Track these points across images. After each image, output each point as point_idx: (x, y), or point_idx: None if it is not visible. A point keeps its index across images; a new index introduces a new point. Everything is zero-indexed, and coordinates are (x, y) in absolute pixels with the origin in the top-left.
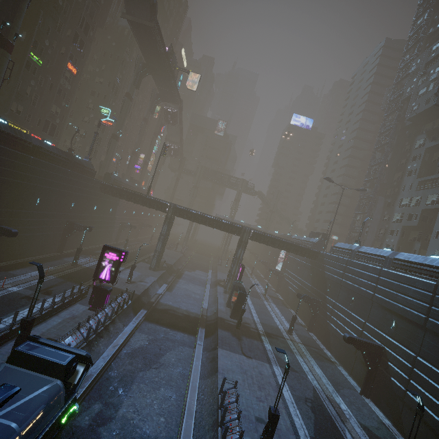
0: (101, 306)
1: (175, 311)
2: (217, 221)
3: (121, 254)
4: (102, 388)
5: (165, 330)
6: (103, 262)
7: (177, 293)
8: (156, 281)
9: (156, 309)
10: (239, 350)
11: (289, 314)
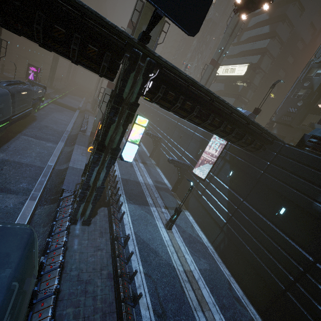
0: None
1: (65, 105)
2: None
3: (38, 69)
4: (44, 110)
5: (62, 107)
6: (29, 71)
7: (65, 100)
8: (52, 92)
9: (55, 102)
10: (93, 116)
11: None
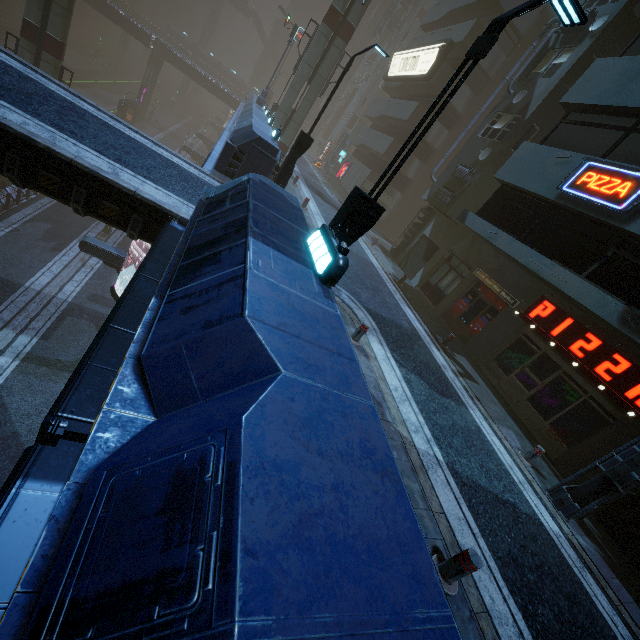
0: None
1: None
2: (117, 14)
3: None
4: None
5: None
6: None
7: None
8: None
9: None
10: None
11: None
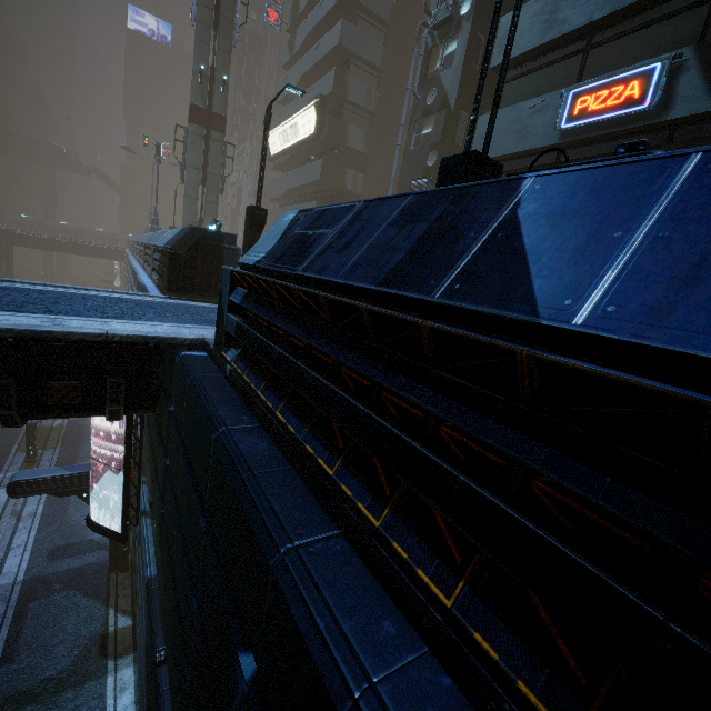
0: None
1: None
2: None
3: None
4: None
5: None
6: None
7: None
8: None
9: None
10: None
11: None
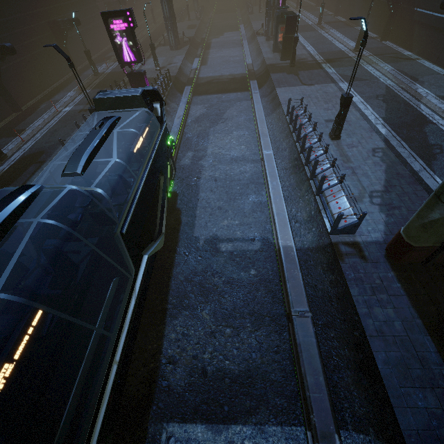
0: None
1: (219, 79)
2: None
3: (125, 16)
4: (187, 145)
5: (217, 96)
6: (116, 39)
7: (213, 64)
8: (185, 59)
9: (199, 85)
10: (298, 83)
11: (355, 33)
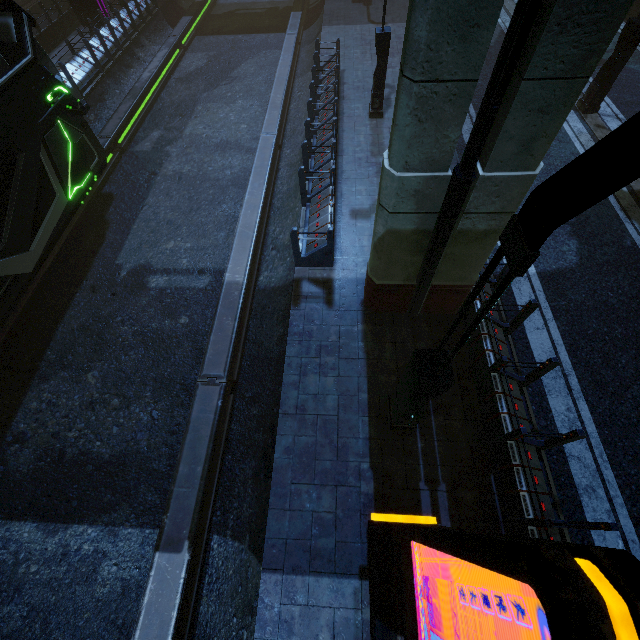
0: (103, 23)
1: (250, 9)
2: None
3: None
4: (157, 119)
5: (234, 39)
6: None
7: None
8: None
9: (213, 17)
10: (362, 19)
11: None
